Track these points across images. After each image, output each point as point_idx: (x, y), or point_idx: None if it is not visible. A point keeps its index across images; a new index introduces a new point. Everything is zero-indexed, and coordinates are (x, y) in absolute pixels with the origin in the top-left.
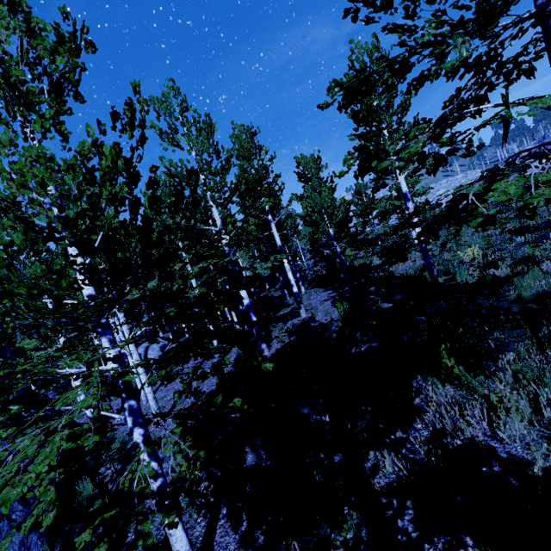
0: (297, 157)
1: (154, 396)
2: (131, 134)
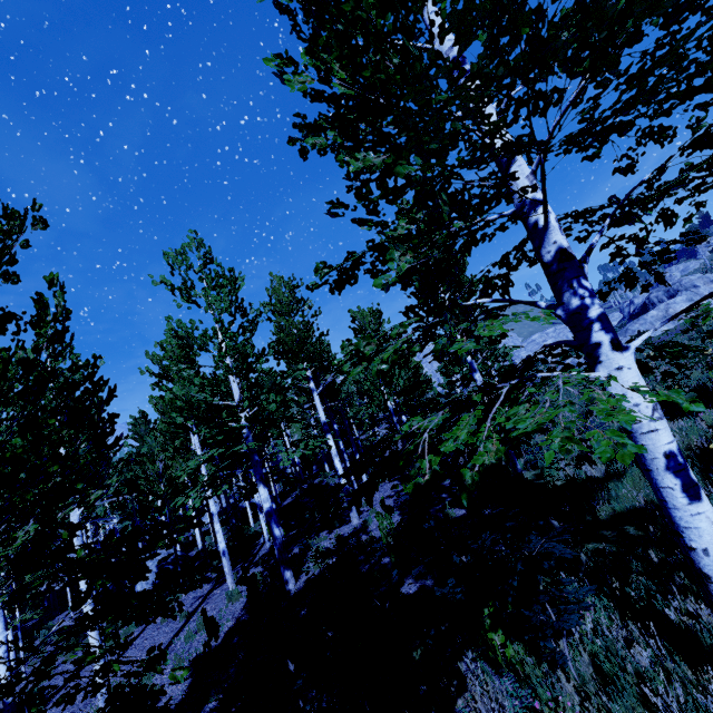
0: (352, 311)
1: None
2: (36, 333)
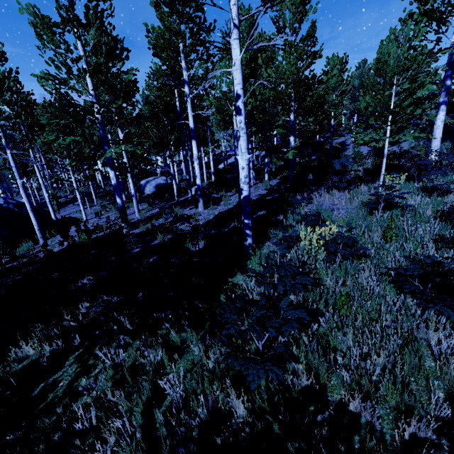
0: None
1: (39, 228)
2: None
